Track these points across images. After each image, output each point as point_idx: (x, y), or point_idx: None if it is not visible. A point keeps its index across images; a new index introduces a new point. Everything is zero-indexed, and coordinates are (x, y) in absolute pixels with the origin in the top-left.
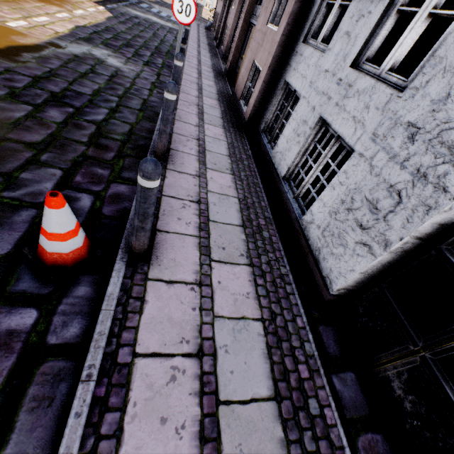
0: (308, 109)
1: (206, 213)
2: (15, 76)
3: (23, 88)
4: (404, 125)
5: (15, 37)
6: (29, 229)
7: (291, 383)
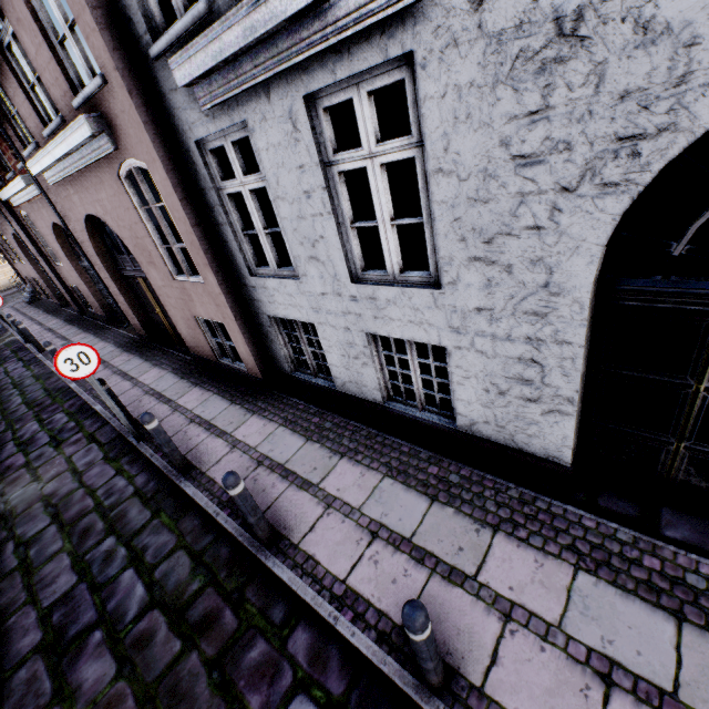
0: (340, 332)
1: (397, 536)
2: None
3: None
4: (474, 311)
5: None
6: None
7: (664, 587)
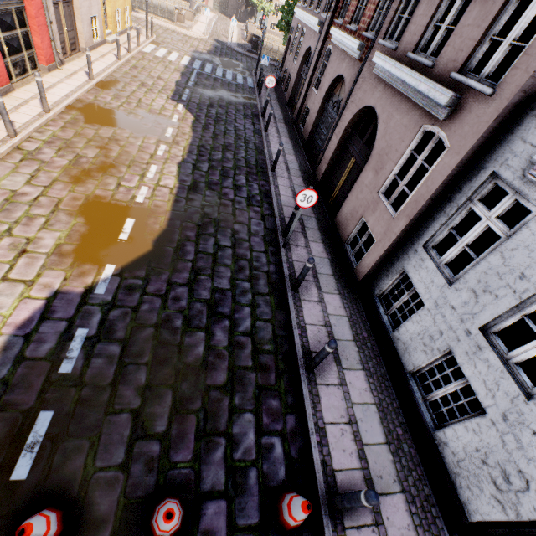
0: (434, 327)
1: (359, 436)
2: (177, 291)
3: (188, 306)
4: (530, 430)
5: (150, 221)
6: (260, 491)
7: None
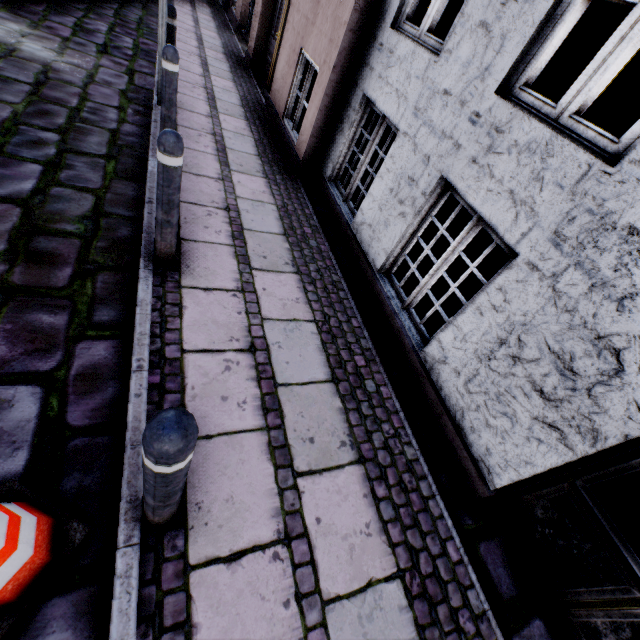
0: (415, 158)
1: (269, 371)
2: None
3: None
4: (622, 230)
5: None
6: None
7: None
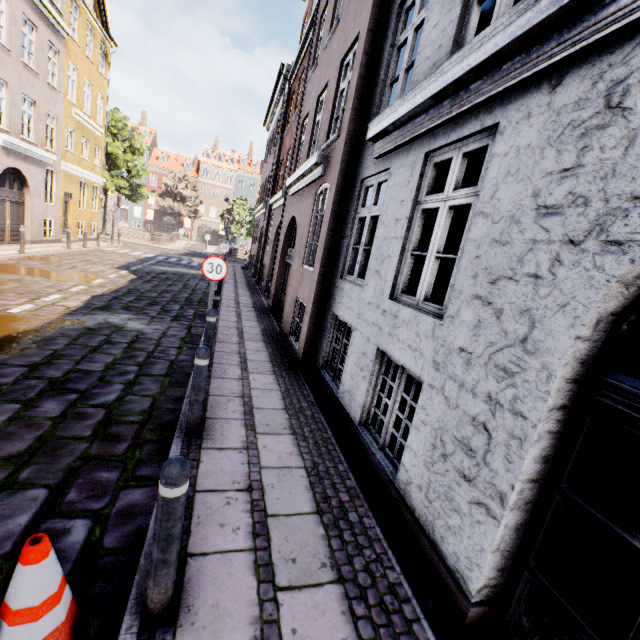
0: (363, 341)
1: (262, 505)
2: (5, 370)
3: (14, 382)
4: (457, 350)
5: (15, 323)
6: None
7: None
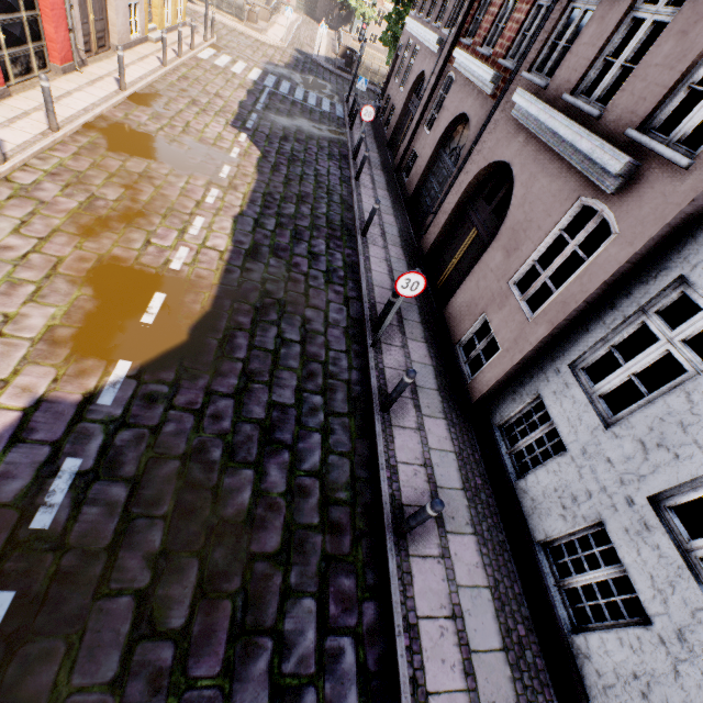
0: (579, 485)
1: (465, 637)
2: (218, 405)
3: (233, 428)
4: None
5: (188, 298)
6: None
7: None
